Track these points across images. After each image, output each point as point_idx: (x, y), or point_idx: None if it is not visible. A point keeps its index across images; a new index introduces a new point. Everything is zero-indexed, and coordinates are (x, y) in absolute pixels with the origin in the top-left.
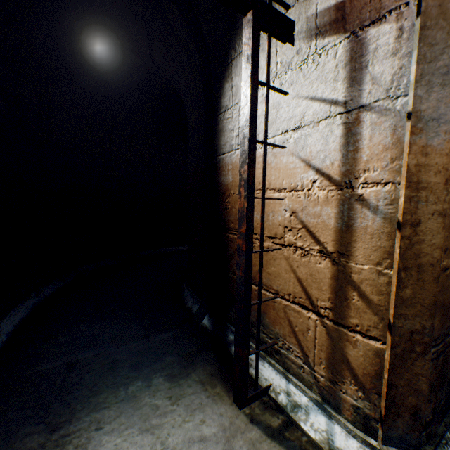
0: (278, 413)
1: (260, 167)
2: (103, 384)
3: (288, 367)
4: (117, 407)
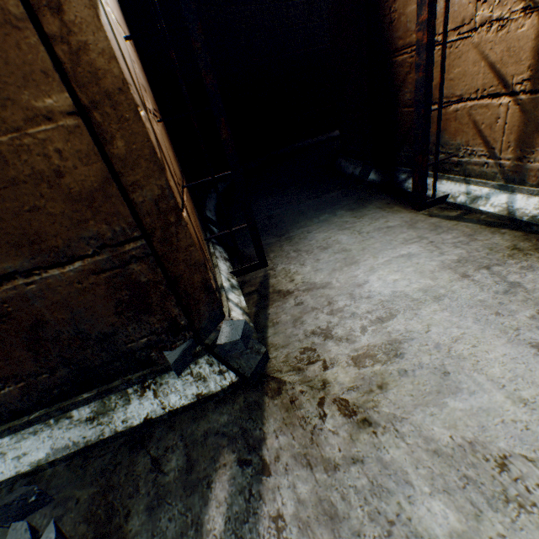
0: (456, 210)
1: None
2: (298, 220)
3: (469, 173)
4: (316, 225)
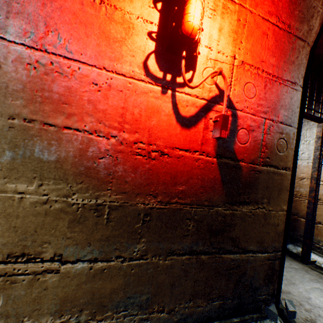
0: (322, 270)
1: (310, 170)
2: None
3: None
4: None
